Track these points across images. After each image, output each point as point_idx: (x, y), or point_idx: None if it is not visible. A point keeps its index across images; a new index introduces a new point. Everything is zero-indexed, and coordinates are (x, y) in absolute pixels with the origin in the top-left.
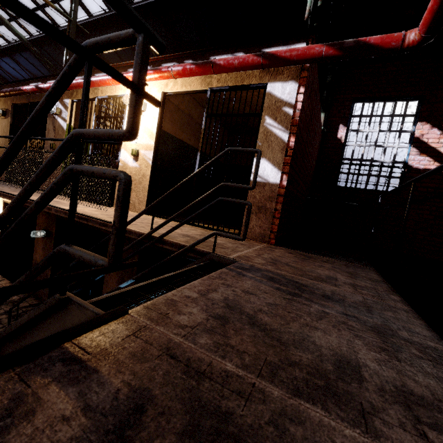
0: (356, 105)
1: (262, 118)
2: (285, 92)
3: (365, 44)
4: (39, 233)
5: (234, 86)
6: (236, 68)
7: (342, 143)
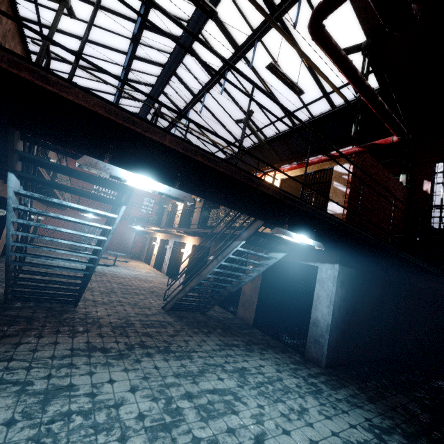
0: (437, 165)
1: (332, 182)
2: (343, 169)
3: (375, 144)
4: (209, 259)
5: (317, 170)
6: (316, 163)
7: (428, 194)
